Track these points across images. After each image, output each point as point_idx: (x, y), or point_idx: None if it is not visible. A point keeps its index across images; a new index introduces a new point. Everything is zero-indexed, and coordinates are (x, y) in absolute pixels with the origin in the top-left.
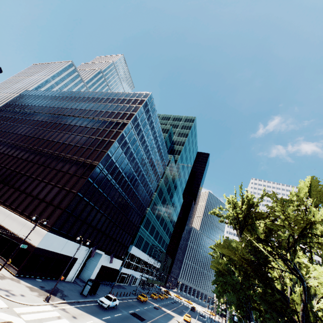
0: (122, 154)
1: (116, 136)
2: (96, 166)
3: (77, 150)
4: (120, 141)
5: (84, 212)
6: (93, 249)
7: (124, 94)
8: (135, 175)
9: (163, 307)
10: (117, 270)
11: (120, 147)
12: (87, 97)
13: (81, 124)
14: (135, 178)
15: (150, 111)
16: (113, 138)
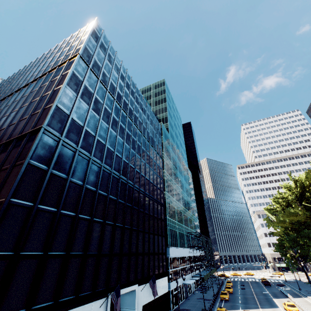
0: (92, 112)
1: (64, 78)
2: (38, 133)
3: (3, 134)
4: (75, 87)
5: (55, 236)
6: (112, 298)
7: (60, 45)
8: (128, 147)
9: (248, 307)
10: (167, 294)
11: (81, 99)
12: (13, 78)
13: (7, 104)
14: (130, 152)
15: (107, 49)
16: (59, 83)
